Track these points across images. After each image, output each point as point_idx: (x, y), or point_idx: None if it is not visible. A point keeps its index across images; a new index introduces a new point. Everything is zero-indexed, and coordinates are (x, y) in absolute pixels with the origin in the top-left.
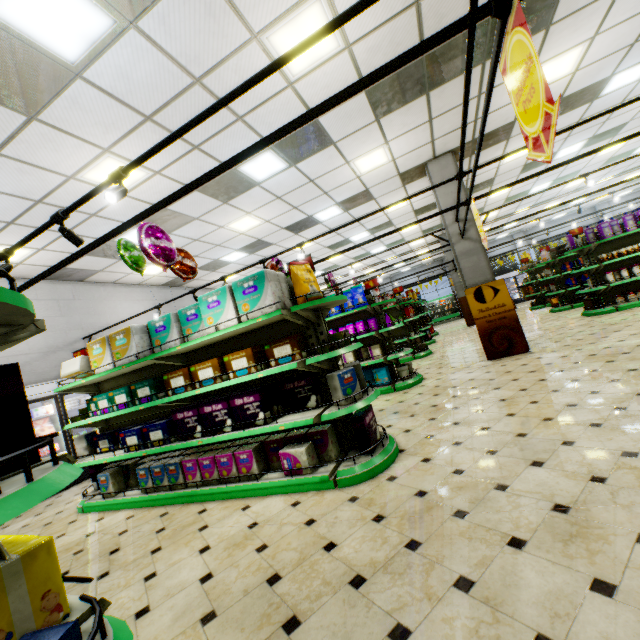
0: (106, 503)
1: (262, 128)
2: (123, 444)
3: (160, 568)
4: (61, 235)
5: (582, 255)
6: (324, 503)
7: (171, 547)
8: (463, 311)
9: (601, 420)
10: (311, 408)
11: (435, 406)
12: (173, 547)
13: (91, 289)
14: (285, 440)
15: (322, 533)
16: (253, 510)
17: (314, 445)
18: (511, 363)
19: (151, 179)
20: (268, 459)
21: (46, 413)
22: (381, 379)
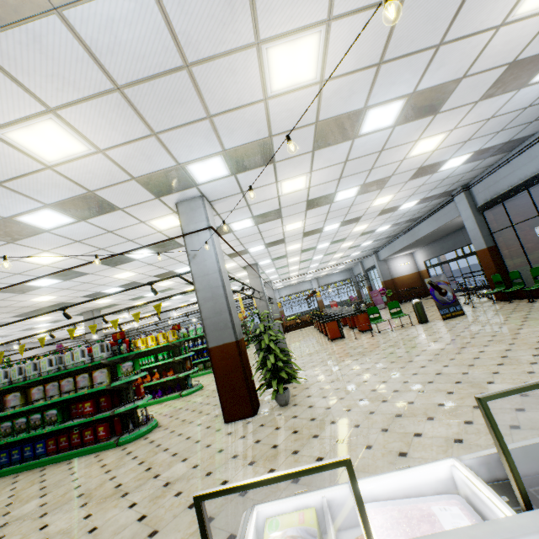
0: None
1: None
2: None
3: None
4: None
5: None
6: None
7: None
8: None
9: None
10: None
11: None
12: None
13: None
14: None
15: None
16: None
17: None
18: None
19: None
20: None
21: None
22: None
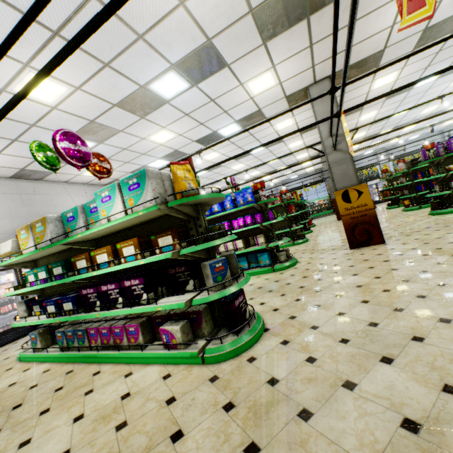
0: (34, 356)
1: (162, 48)
2: (45, 311)
3: (36, 434)
4: (11, 142)
5: (432, 166)
6: (189, 380)
7: (56, 410)
8: (335, 209)
9: (451, 315)
10: (183, 293)
11: (302, 287)
12: (58, 410)
13: (48, 186)
14: (168, 316)
15: (176, 417)
16: (132, 378)
17: (191, 322)
18: (369, 252)
19: (74, 94)
20: (154, 331)
21: (7, 280)
22: (263, 261)
